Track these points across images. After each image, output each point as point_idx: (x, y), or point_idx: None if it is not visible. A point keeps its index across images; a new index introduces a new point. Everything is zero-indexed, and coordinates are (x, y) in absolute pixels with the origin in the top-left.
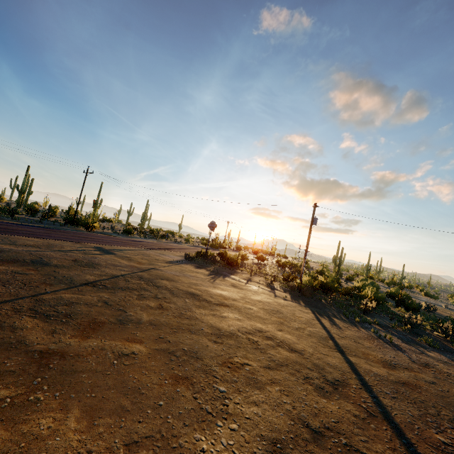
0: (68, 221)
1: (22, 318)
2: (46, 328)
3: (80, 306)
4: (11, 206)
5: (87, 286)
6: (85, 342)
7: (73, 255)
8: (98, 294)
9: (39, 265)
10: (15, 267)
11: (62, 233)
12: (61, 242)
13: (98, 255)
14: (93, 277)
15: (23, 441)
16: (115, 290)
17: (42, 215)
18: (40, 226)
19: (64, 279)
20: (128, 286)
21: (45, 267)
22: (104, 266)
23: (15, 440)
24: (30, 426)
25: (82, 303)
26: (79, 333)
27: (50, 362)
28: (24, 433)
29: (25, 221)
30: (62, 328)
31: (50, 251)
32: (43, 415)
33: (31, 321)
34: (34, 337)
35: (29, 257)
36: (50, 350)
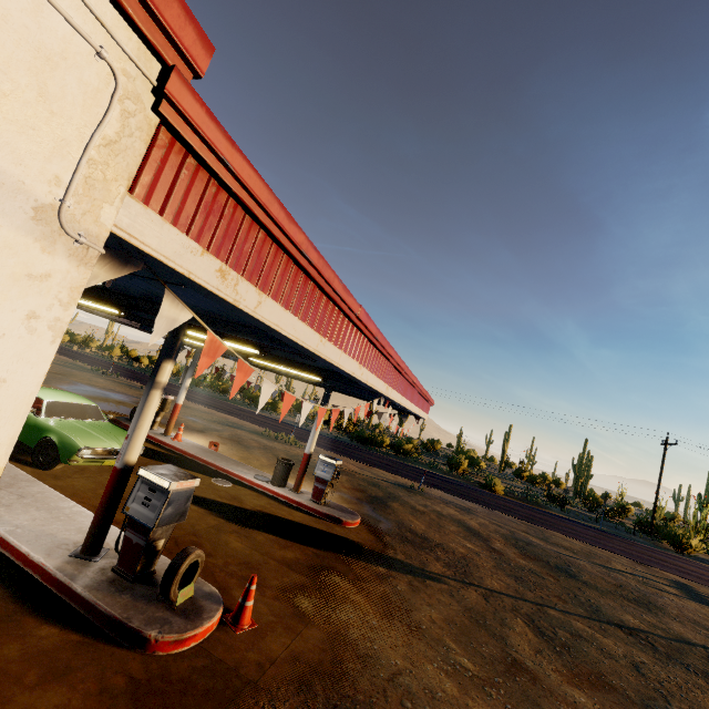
0: (639, 526)
1: (515, 618)
2: (532, 643)
3: (589, 645)
4: (569, 494)
5: (618, 628)
6: (569, 687)
7: (618, 578)
8: (629, 648)
9: (562, 574)
10: (534, 566)
11: (620, 543)
12: (610, 555)
13: (668, 594)
14: (637, 621)
15: (463, 708)
16: (670, 661)
17: (605, 511)
18: (592, 526)
19: (586, 603)
20: (706, 669)
21: (568, 579)
22: (671, 615)
23: (459, 702)
24: (474, 705)
25: (594, 644)
26: (569, 674)
27: (518, 674)
28: (467, 704)
29: (575, 516)
30: (551, 654)
31: (585, 561)
32: (487, 708)
33: (521, 626)
34: (516, 642)
35: (554, 559)
36: (524, 665)
